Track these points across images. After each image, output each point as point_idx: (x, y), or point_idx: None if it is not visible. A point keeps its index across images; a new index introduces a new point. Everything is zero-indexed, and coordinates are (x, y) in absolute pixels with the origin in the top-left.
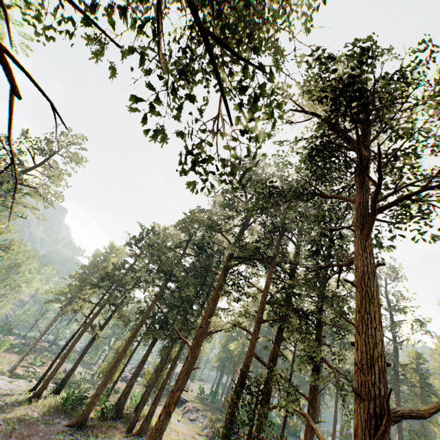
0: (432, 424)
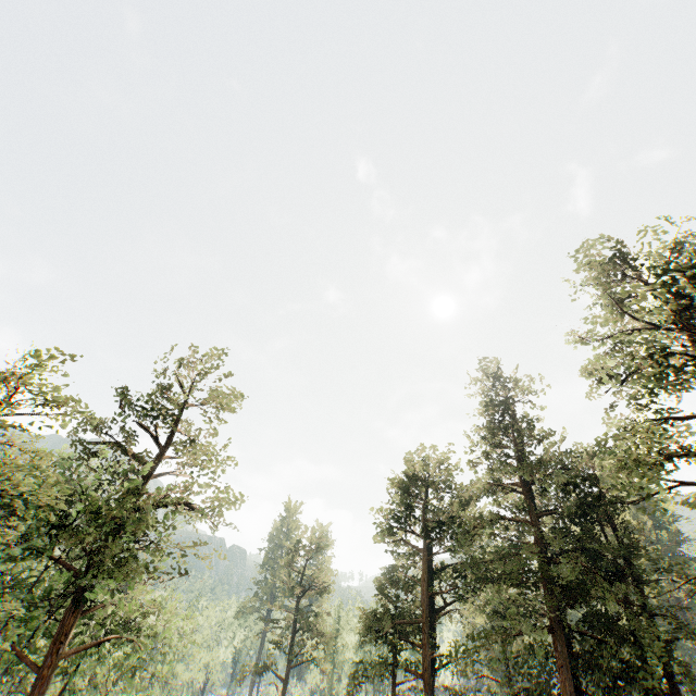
0: None
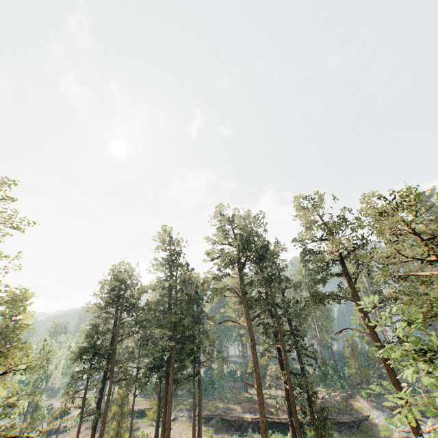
0: None
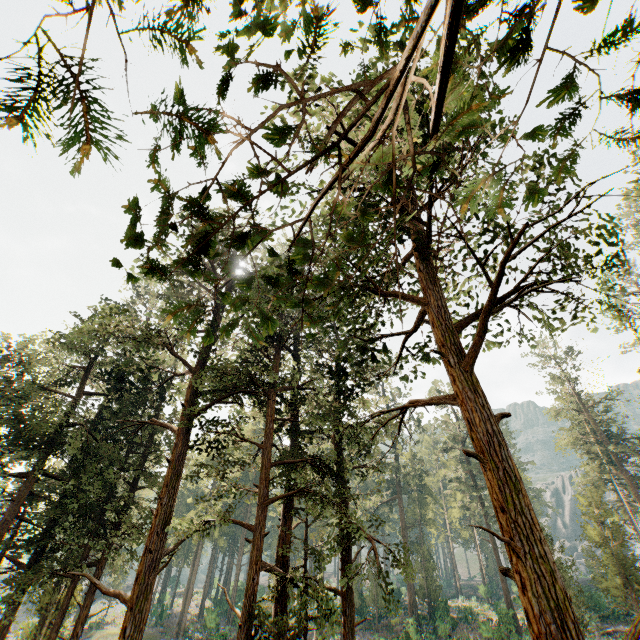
0: (429, 526)
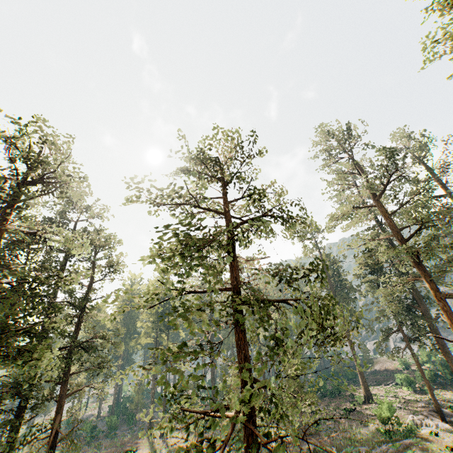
0: None
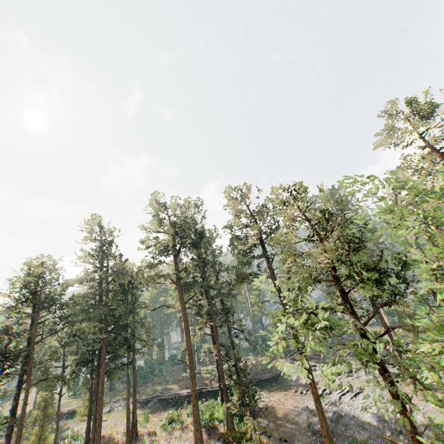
0: None
